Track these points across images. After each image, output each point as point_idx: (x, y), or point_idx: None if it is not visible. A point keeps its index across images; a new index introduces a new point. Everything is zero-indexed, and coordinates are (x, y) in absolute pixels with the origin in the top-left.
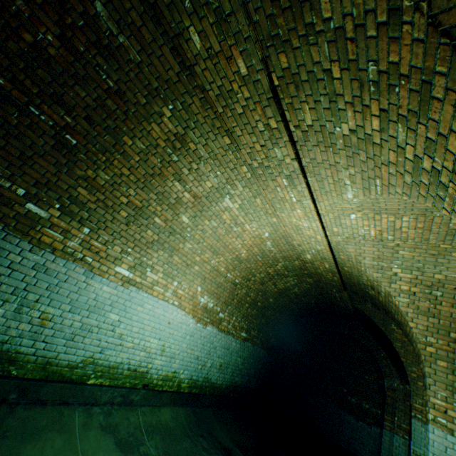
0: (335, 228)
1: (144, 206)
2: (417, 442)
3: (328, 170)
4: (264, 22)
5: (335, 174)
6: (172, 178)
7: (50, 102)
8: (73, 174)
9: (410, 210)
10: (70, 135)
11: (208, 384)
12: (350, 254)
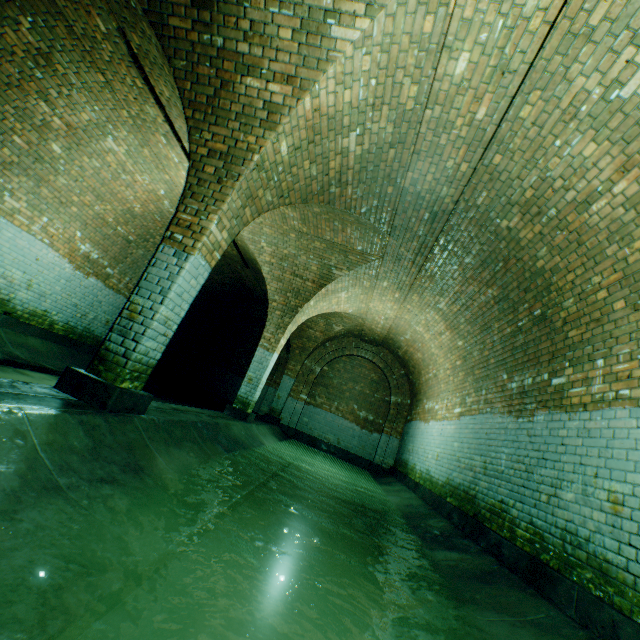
0: None
1: None
2: (282, 389)
3: None
4: (115, 4)
5: None
6: (36, 96)
7: None
8: None
9: None
10: None
11: (91, 335)
12: None
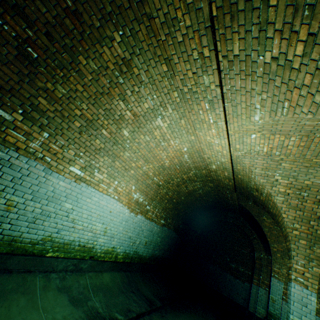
0: (237, 145)
1: (94, 119)
2: (274, 292)
3: (243, 96)
4: None
5: (249, 99)
6: (117, 98)
7: (12, 13)
8: (34, 84)
9: (298, 132)
10: (31, 48)
11: (136, 256)
12: (245, 165)
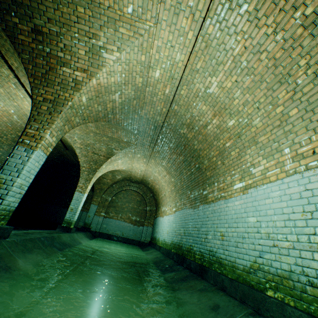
0: None
1: None
2: (91, 212)
3: None
4: None
5: None
6: None
7: None
8: None
9: None
10: None
11: None
12: None
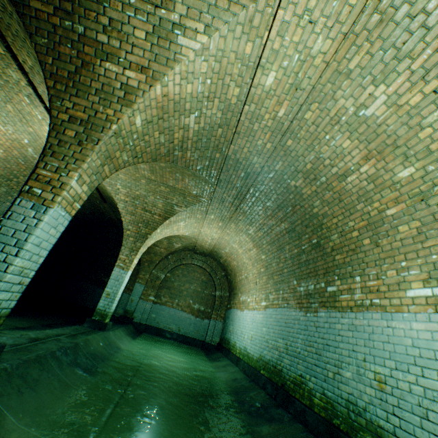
0: None
1: None
2: (135, 294)
3: None
4: None
5: None
6: None
7: None
8: None
9: None
10: None
11: None
12: None
